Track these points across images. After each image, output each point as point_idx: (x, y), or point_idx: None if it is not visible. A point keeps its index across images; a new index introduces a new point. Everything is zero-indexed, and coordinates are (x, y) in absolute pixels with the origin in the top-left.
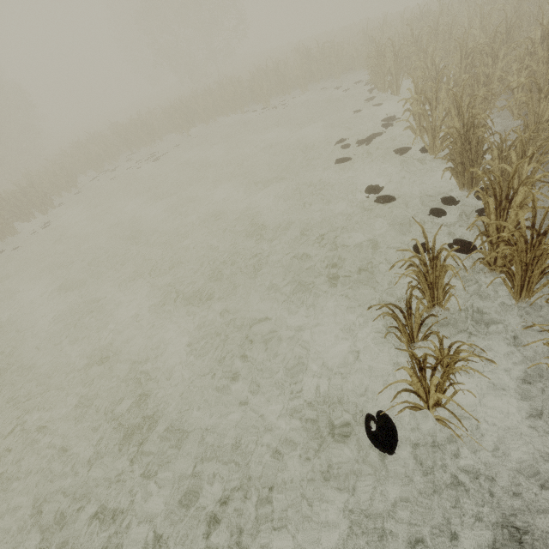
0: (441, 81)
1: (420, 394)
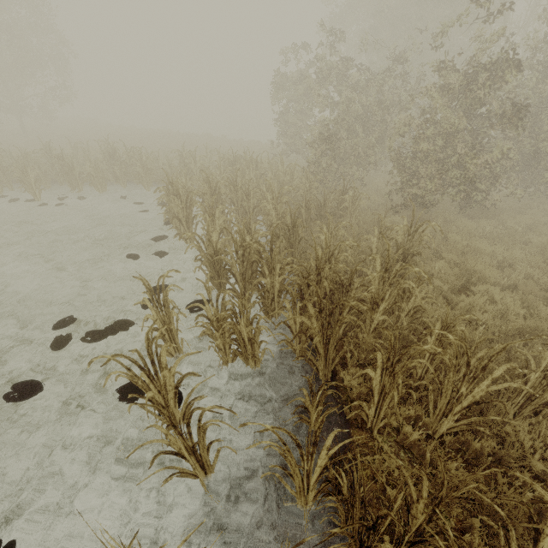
0: (221, 262)
1: None
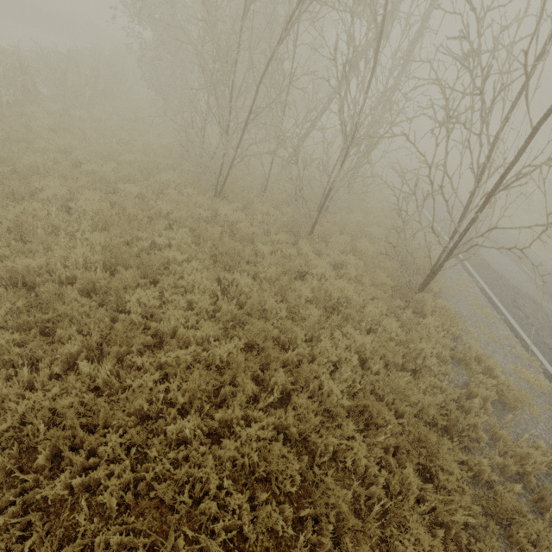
0: None
1: None
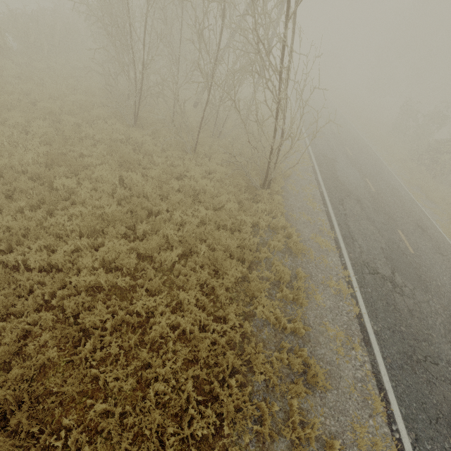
0: None
1: None
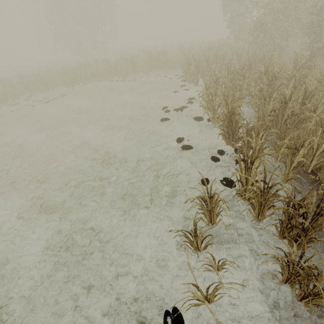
0: (218, 83)
1: (200, 299)
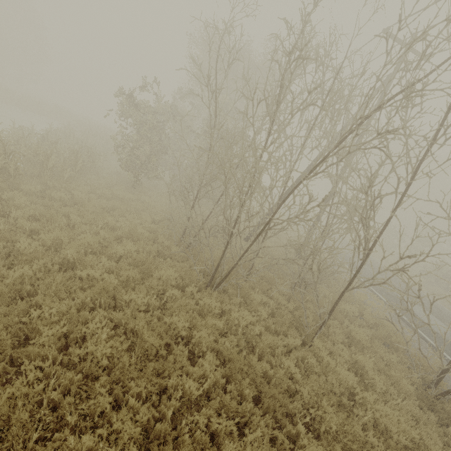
0: None
1: None
